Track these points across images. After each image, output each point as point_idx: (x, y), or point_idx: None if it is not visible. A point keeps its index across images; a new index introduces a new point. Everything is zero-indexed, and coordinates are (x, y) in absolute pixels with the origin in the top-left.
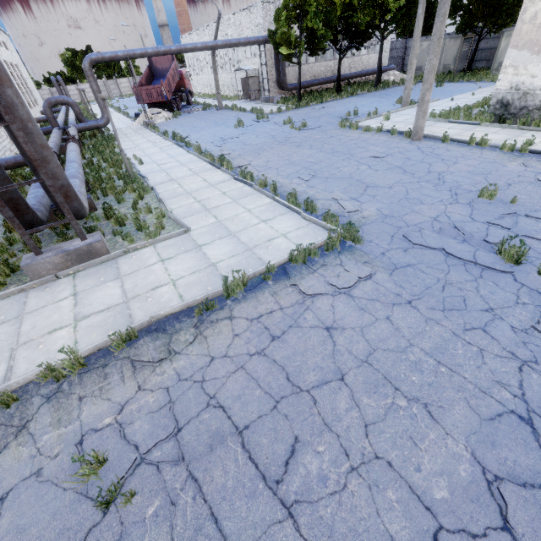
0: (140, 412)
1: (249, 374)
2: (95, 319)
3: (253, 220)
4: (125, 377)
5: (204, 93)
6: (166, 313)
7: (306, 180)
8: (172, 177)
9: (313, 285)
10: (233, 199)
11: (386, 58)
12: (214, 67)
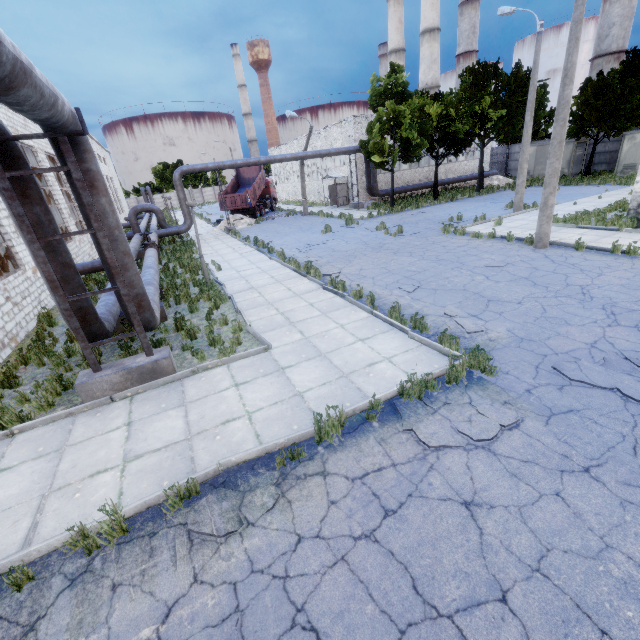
0: (194, 623)
1: (355, 572)
2: (148, 461)
3: (347, 338)
4: (177, 557)
5: (289, 200)
6: (239, 459)
7: (409, 291)
8: (251, 284)
9: (435, 432)
10: (322, 312)
11: (487, 164)
12: (302, 175)
